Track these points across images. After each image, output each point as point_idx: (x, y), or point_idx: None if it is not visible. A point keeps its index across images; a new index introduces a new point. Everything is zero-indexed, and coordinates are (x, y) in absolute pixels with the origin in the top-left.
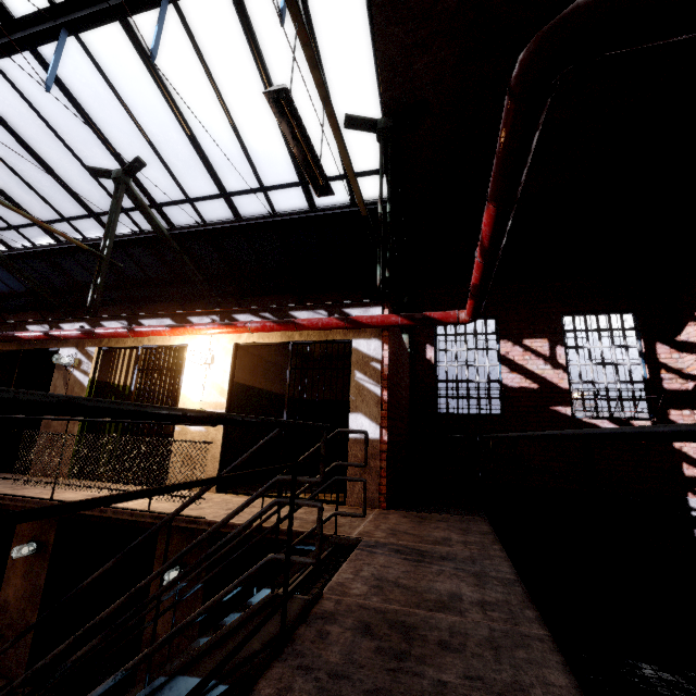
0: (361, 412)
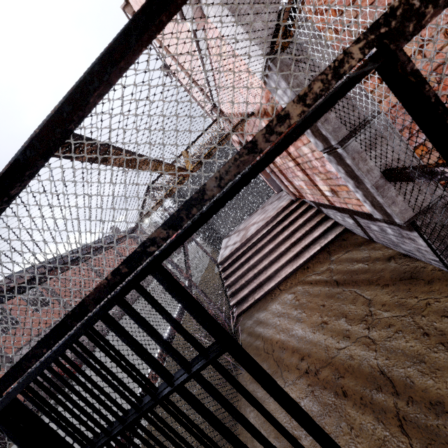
0: None
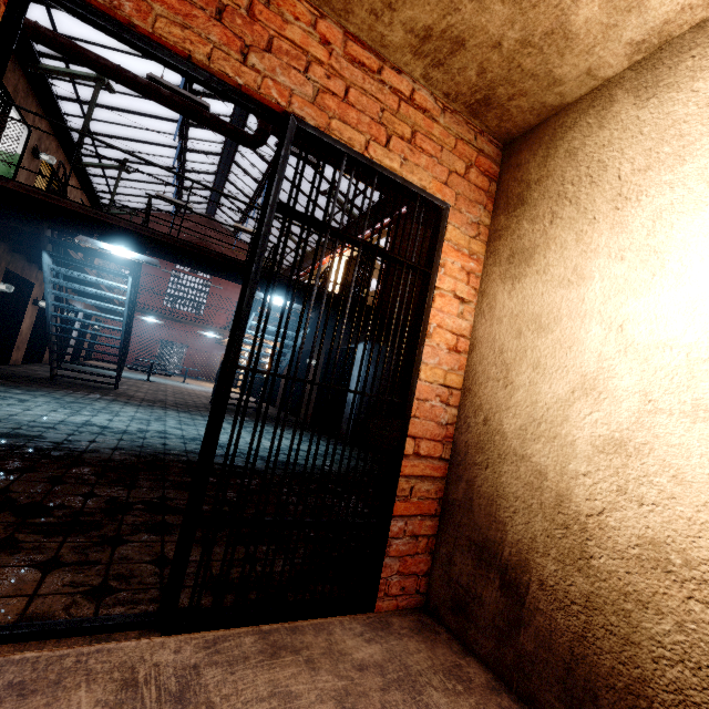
0: (375, 278)
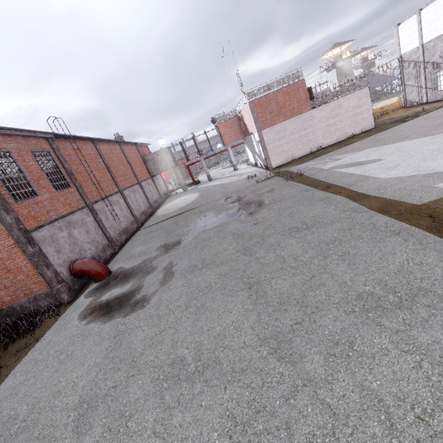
0: None
